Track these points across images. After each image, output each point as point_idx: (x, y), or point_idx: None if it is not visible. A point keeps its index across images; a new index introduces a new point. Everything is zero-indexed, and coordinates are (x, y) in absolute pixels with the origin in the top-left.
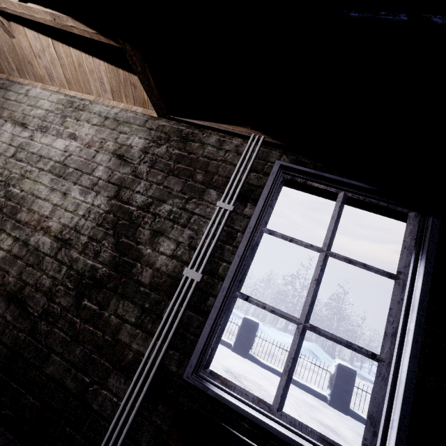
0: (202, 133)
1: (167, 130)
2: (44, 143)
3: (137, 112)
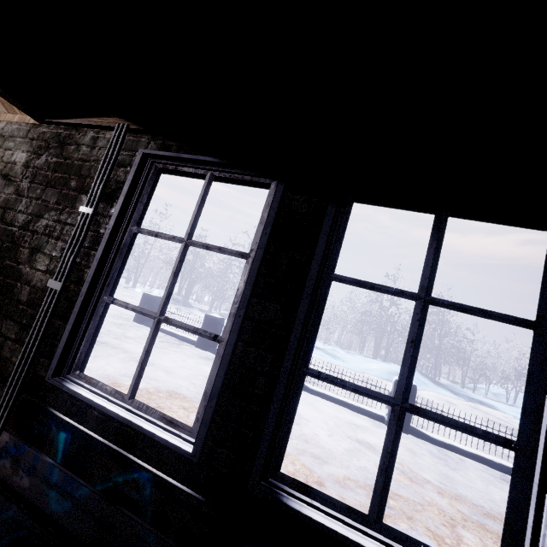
0: (78, 133)
1: (47, 137)
2: None
3: (21, 122)
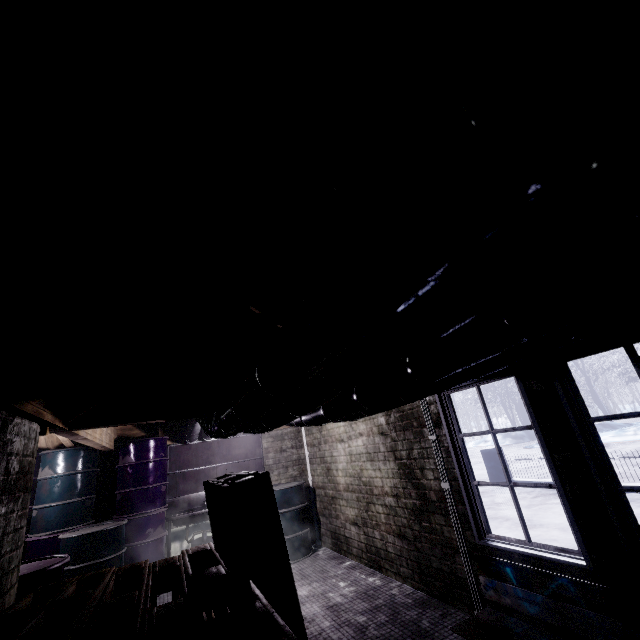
0: None
1: None
2: (355, 446)
3: None
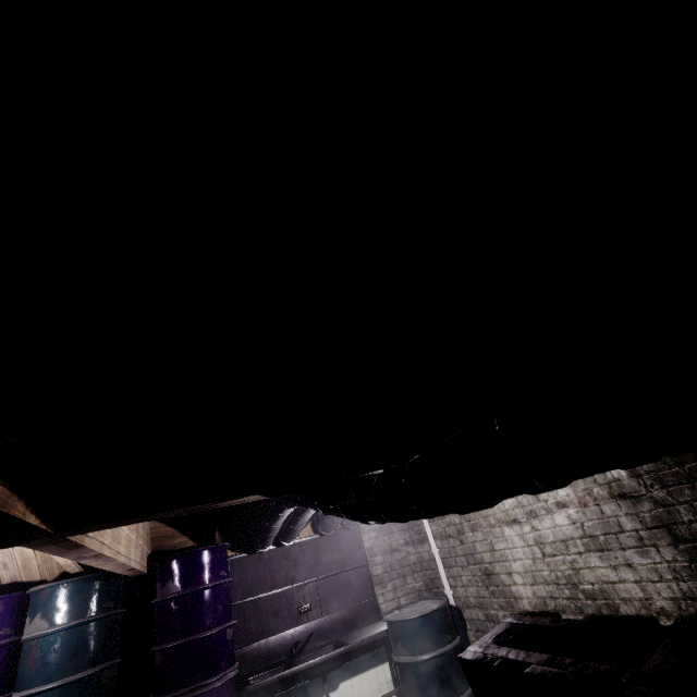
0: None
1: None
2: (549, 527)
3: None
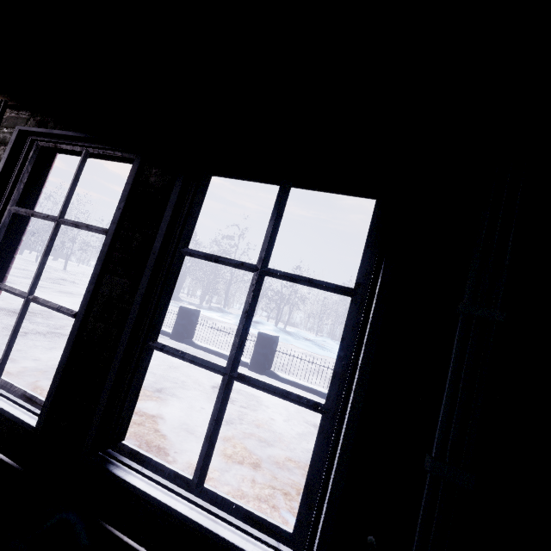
0: None
1: None
2: None
3: None
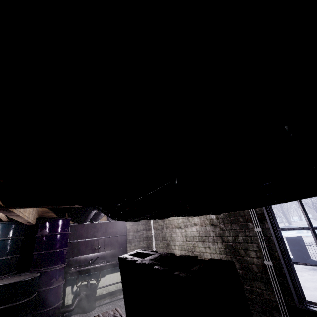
0: None
1: None
2: (190, 231)
3: None
